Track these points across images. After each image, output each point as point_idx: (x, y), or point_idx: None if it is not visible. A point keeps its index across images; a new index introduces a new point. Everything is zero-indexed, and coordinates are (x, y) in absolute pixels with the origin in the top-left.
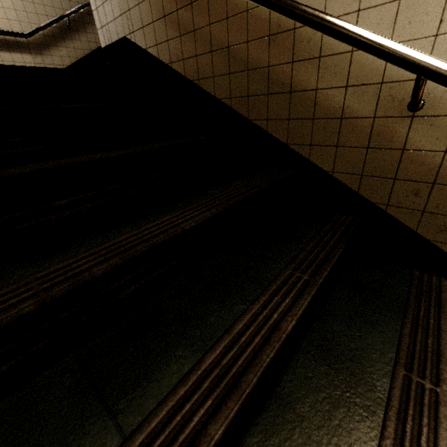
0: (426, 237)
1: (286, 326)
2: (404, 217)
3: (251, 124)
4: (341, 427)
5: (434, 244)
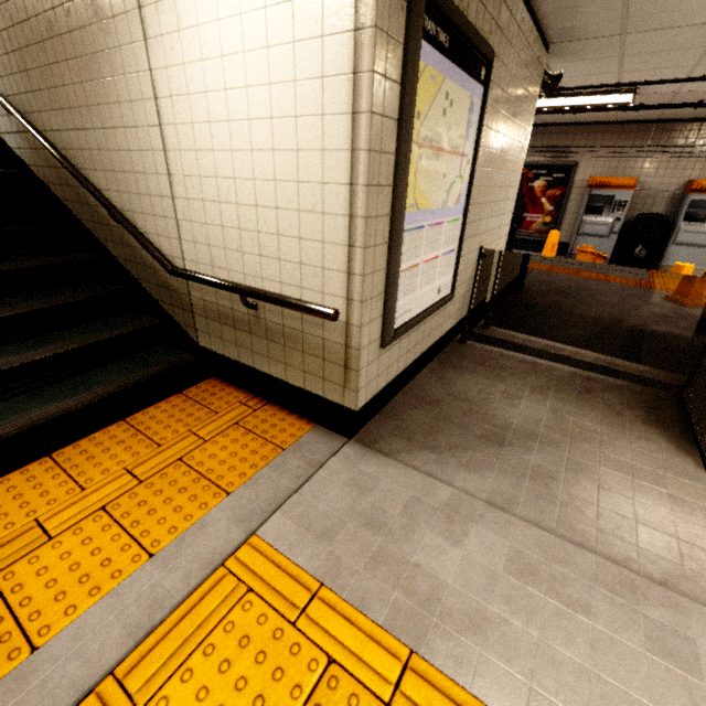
0: (155, 298)
1: (1, 315)
2: (146, 287)
3: (80, 222)
4: (18, 352)
5: (158, 302)
